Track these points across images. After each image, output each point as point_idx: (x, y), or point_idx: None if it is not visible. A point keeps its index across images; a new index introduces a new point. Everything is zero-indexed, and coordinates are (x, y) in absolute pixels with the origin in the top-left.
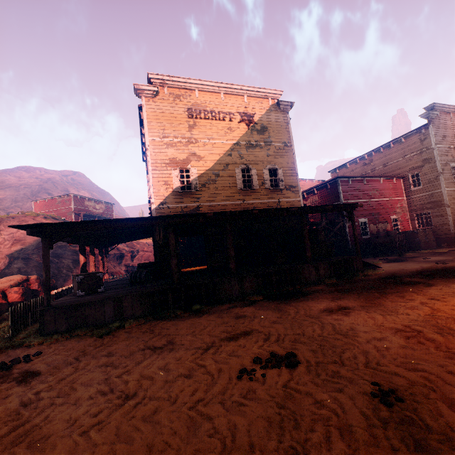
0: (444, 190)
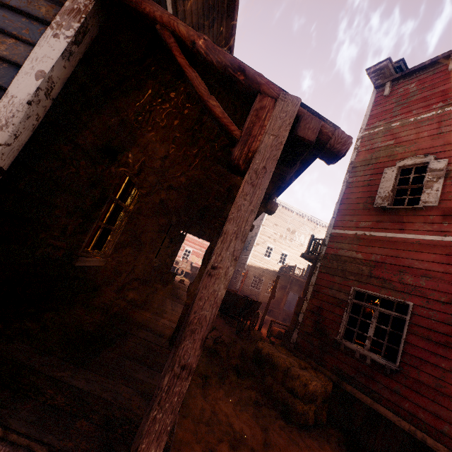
0: (249, 257)
